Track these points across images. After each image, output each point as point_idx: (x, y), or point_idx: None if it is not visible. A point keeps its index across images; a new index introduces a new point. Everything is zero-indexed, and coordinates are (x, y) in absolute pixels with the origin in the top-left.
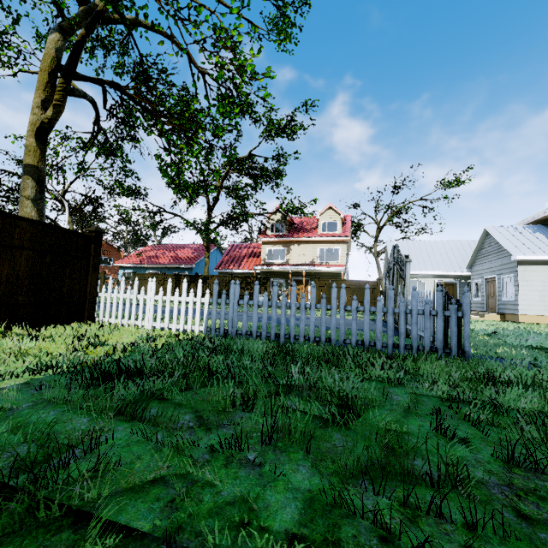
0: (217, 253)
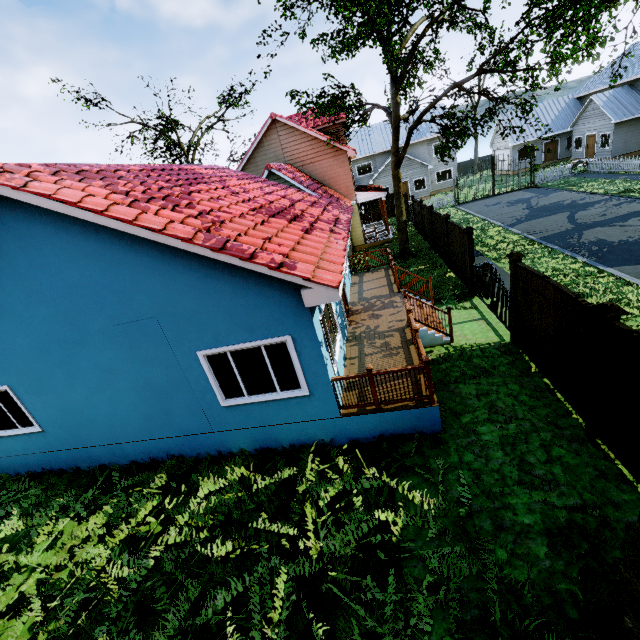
0: None
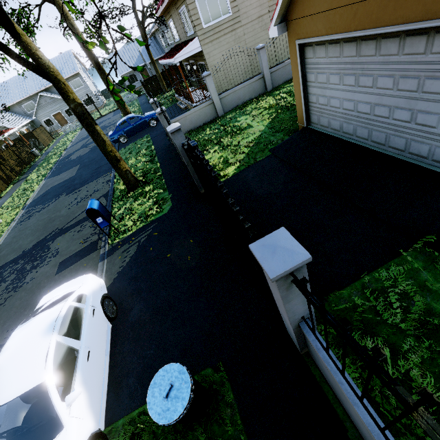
0: None
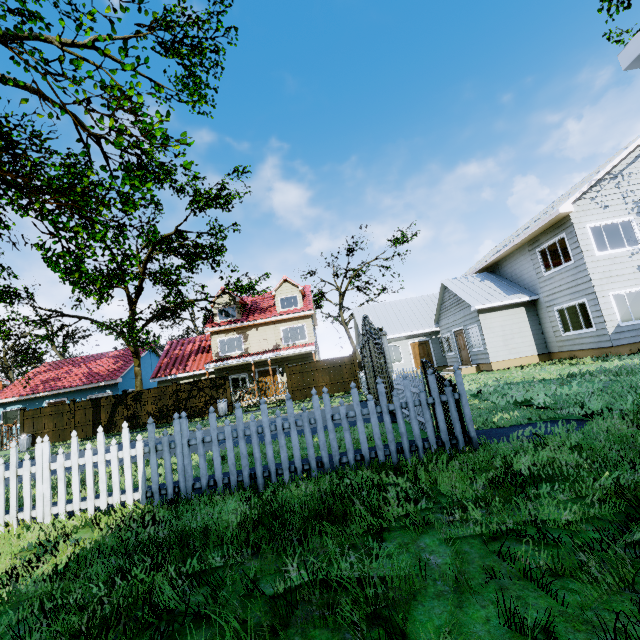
0: (151, 356)
